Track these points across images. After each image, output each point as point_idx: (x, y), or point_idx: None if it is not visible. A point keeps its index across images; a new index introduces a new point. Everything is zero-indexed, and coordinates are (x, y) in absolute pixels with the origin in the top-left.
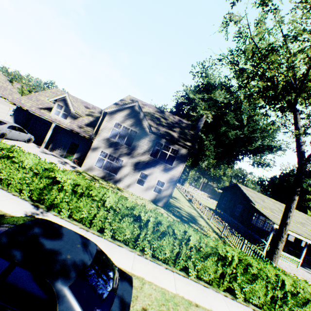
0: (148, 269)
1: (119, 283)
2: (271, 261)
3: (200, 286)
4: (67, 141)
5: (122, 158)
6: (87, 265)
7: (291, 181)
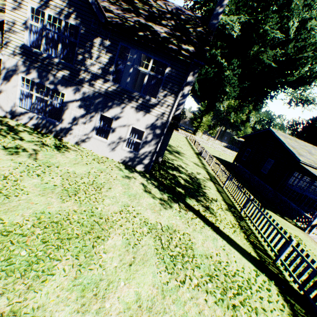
0: None
1: None
2: None
3: None
4: None
5: (62, 89)
6: None
7: None
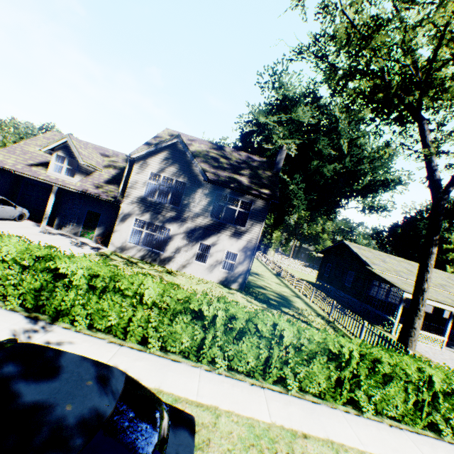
0: (224, 391)
1: (171, 433)
2: (406, 348)
3: (307, 404)
4: (80, 210)
5: (169, 226)
6: (105, 417)
7: (420, 227)
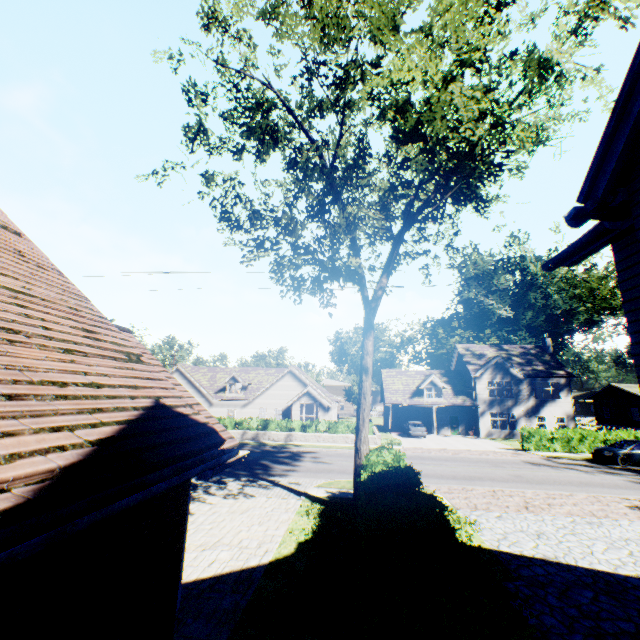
0: None
1: None
2: None
3: None
4: (444, 417)
5: (511, 411)
6: None
7: None
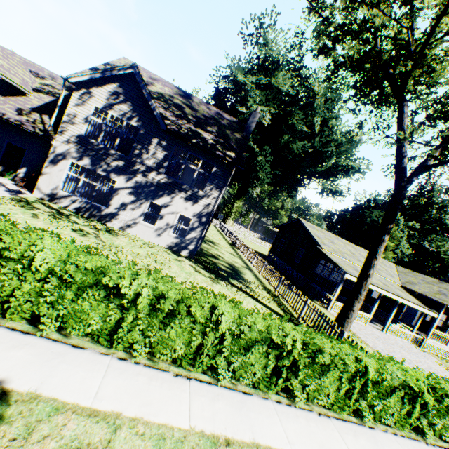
0: (137, 389)
1: None
2: (342, 329)
3: (237, 397)
4: None
5: (114, 177)
6: None
7: (366, 214)
